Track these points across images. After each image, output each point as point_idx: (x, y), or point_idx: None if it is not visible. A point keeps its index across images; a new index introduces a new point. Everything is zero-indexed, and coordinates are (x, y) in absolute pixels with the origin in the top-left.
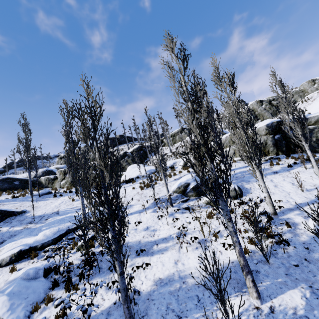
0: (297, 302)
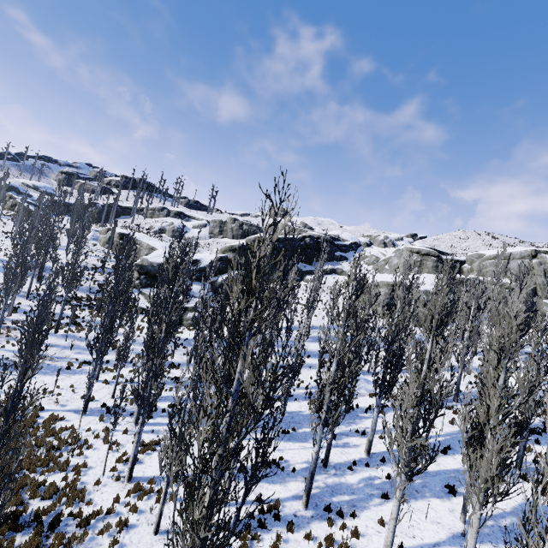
0: None
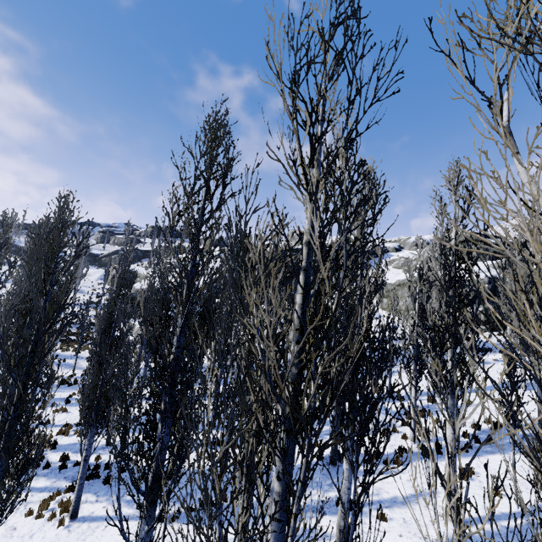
0: None
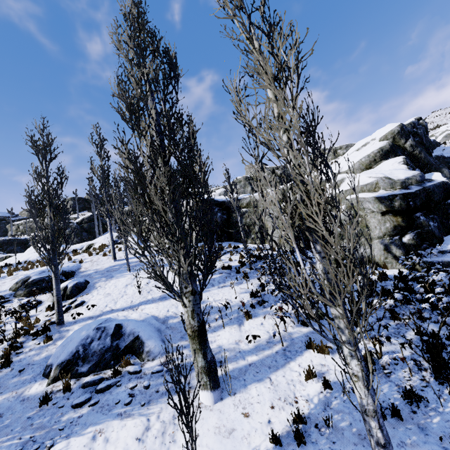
0: None
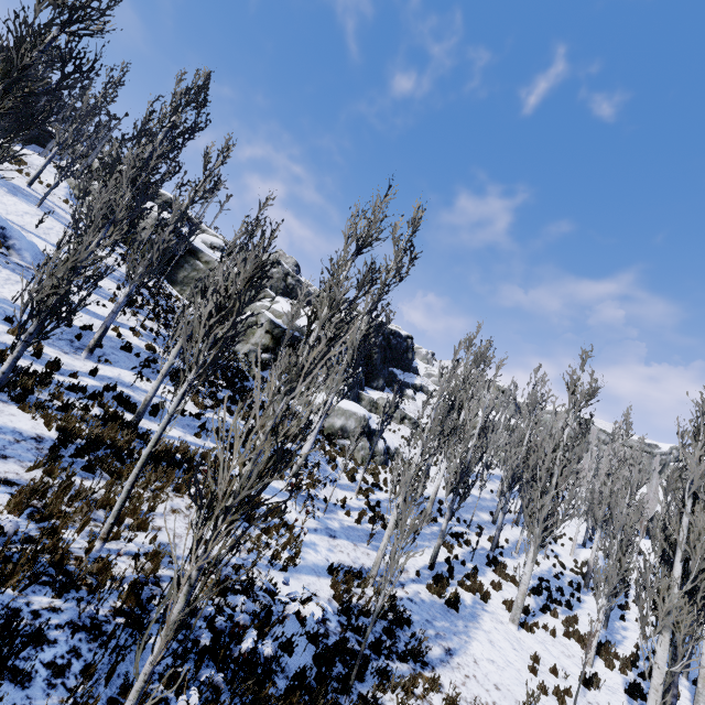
0: None
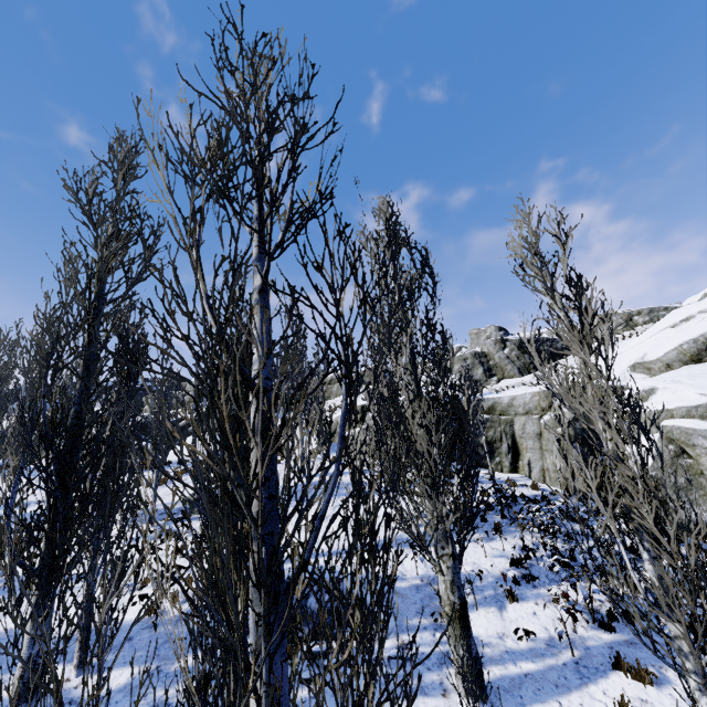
0: (117, 681)
